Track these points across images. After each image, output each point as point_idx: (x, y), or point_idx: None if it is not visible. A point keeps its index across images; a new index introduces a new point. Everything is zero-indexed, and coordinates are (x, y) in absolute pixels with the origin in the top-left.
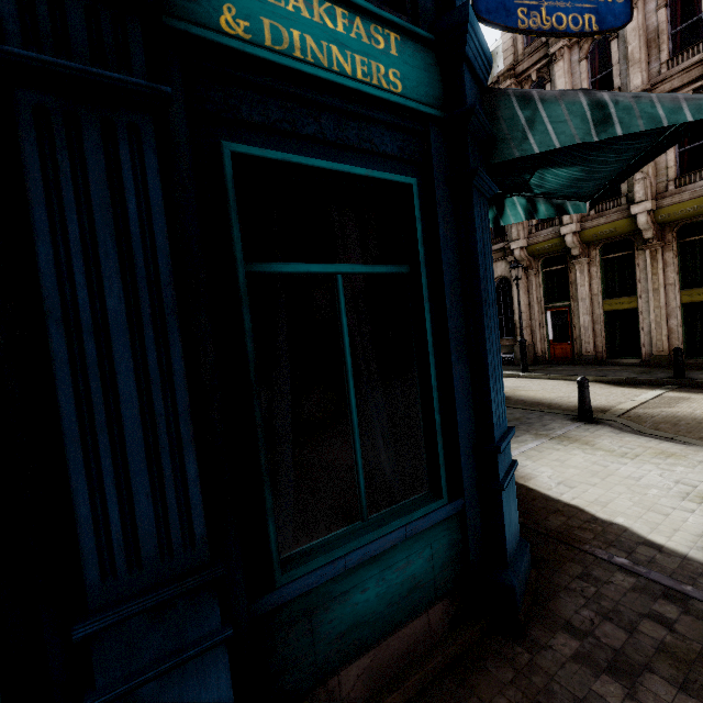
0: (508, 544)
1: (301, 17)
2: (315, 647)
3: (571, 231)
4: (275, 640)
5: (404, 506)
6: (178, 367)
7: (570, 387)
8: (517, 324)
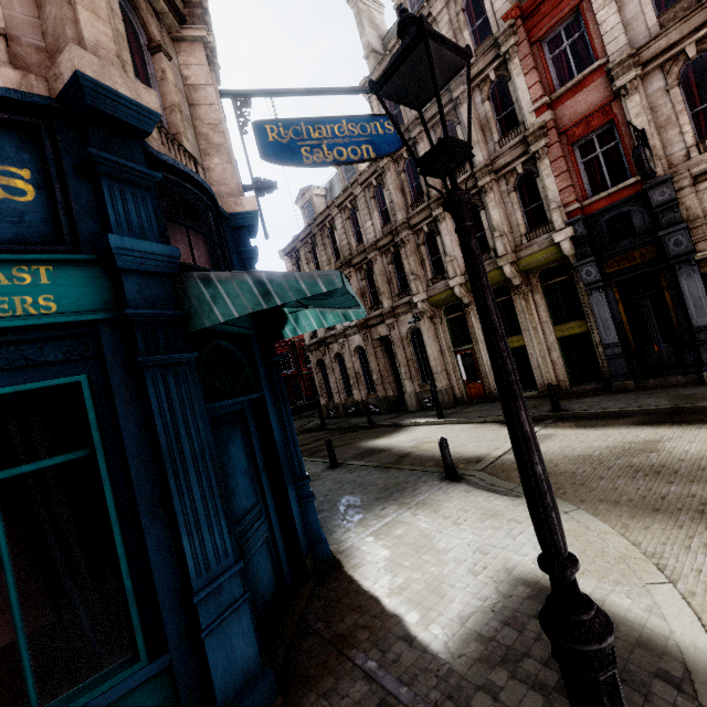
0: (220, 688)
1: None
2: None
3: (457, 283)
4: None
5: (93, 682)
6: None
7: (469, 432)
8: (433, 370)
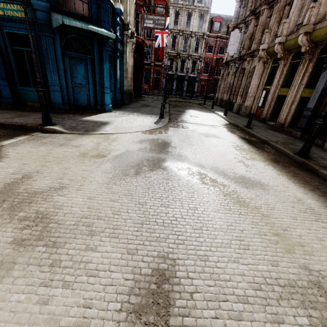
0: (52, 100)
1: (10, 9)
2: (25, 98)
3: (278, 41)
4: (19, 94)
5: None
6: (0, 57)
7: (212, 119)
8: (248, 94)
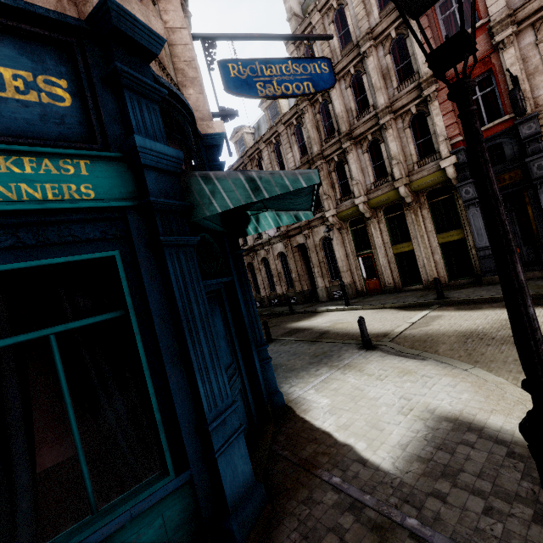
0: (229, 496)
1: None
2: None
3: (361, 201)
4: None
5: (135, 491)
6: None
7: (373, 315)
8: (340, 269)
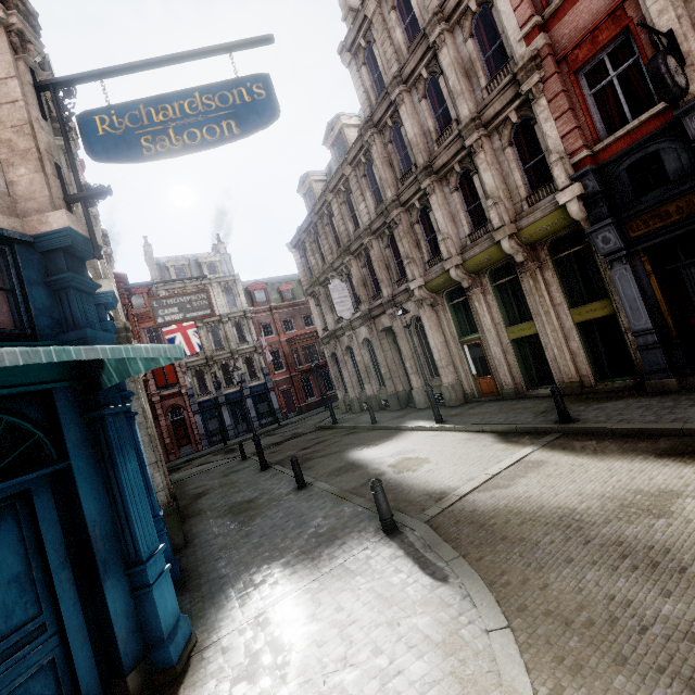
0: None
1: None
2: None
3: (452, 265)
4: None
5: None
6: None
7: (456, 447)
8: (438, 364)
